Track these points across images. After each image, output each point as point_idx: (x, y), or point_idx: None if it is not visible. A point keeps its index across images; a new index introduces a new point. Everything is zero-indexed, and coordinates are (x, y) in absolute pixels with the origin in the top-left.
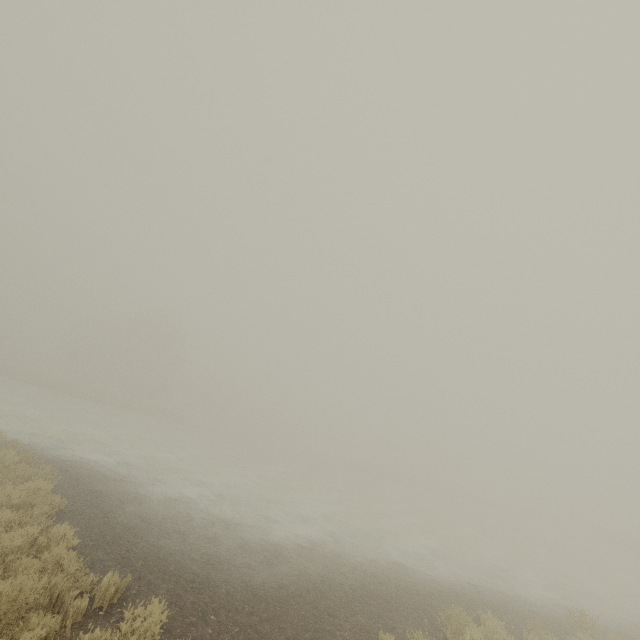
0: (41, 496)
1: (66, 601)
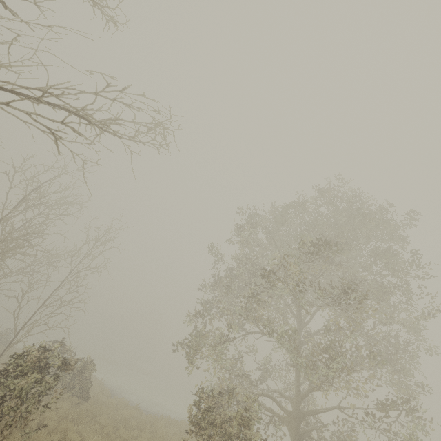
0: (101, 383)
1: (108, 398)
